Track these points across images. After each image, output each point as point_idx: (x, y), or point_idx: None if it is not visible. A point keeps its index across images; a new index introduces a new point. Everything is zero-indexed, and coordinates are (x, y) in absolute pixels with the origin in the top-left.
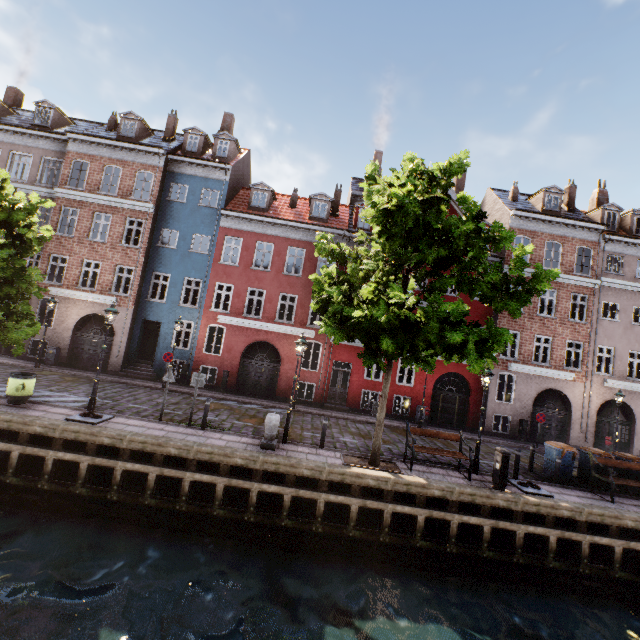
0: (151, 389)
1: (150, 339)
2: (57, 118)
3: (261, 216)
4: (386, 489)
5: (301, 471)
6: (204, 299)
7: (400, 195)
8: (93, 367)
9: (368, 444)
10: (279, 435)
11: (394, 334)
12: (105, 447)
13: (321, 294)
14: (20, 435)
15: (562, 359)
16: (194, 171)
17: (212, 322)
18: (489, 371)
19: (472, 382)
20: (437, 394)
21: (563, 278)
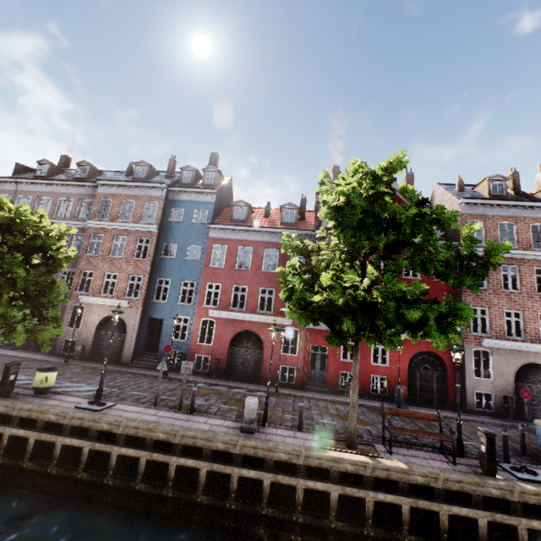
0: (154, 377)
1: (155, 334)
2: (91, 172)
3: (241, 226)
4: (365, 475)
5: (278, 455)
6: (197, 297)
7: (346, 192)
8: (110, 360)
9: (347, 425)
10: (261, 418)
11: (354, 315)
12: (105, 432)
13: (287, 284)
14: (37, 422)
15: (537, 332)
16: (188, 197)
17: (204, 316)
18: (458, 347)
19: (447, 359)
20: (413, 373)
21: (522, 254)
